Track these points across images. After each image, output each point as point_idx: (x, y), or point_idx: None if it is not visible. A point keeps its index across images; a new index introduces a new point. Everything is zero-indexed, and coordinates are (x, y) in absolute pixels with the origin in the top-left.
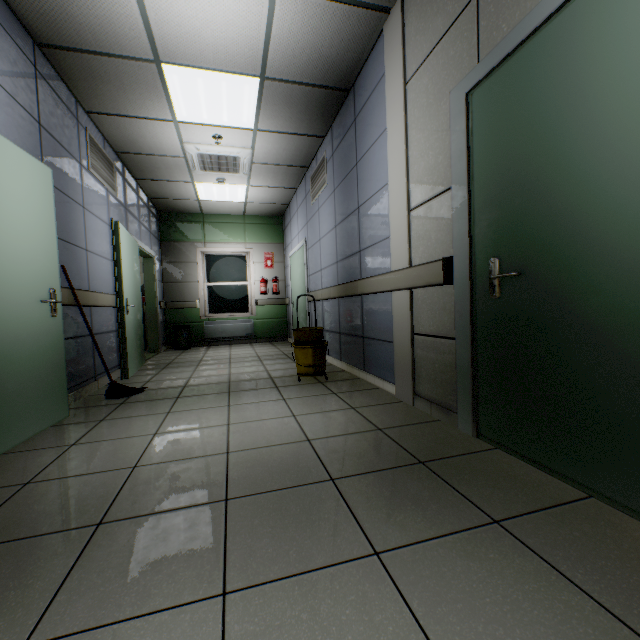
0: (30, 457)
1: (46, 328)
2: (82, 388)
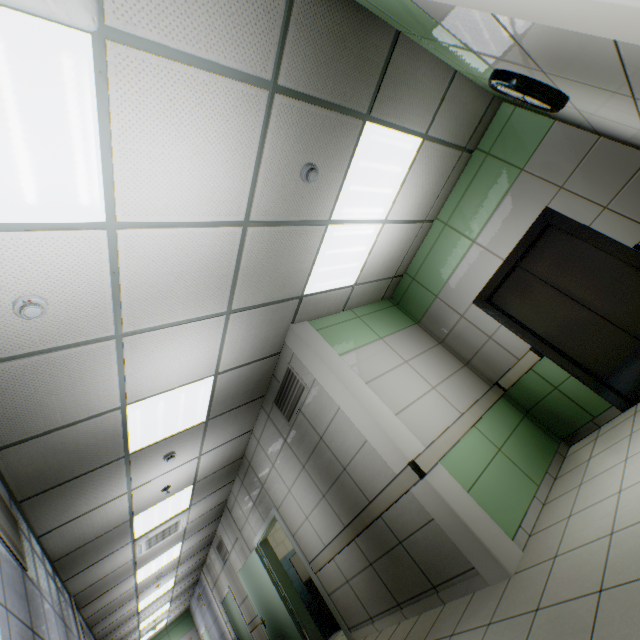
0: None
1: None
2: None
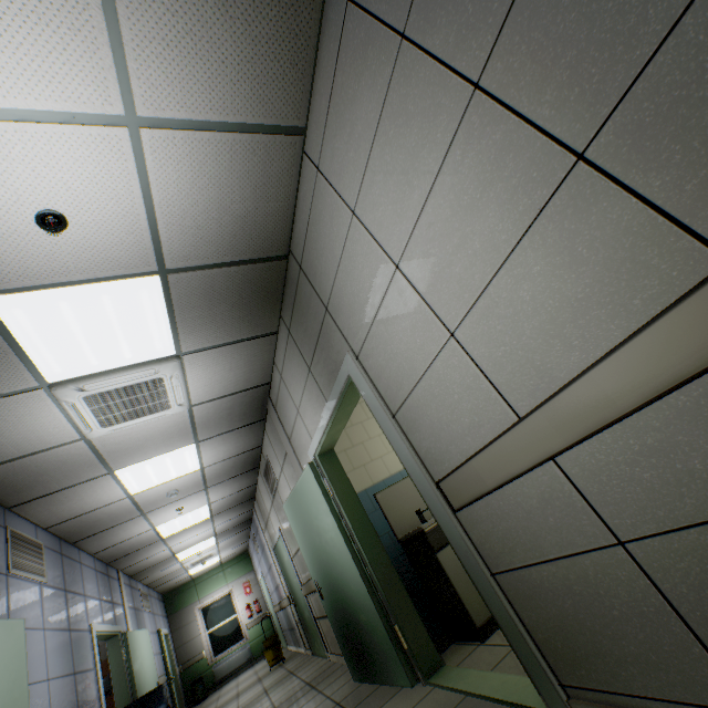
0: None
1: None
2: None
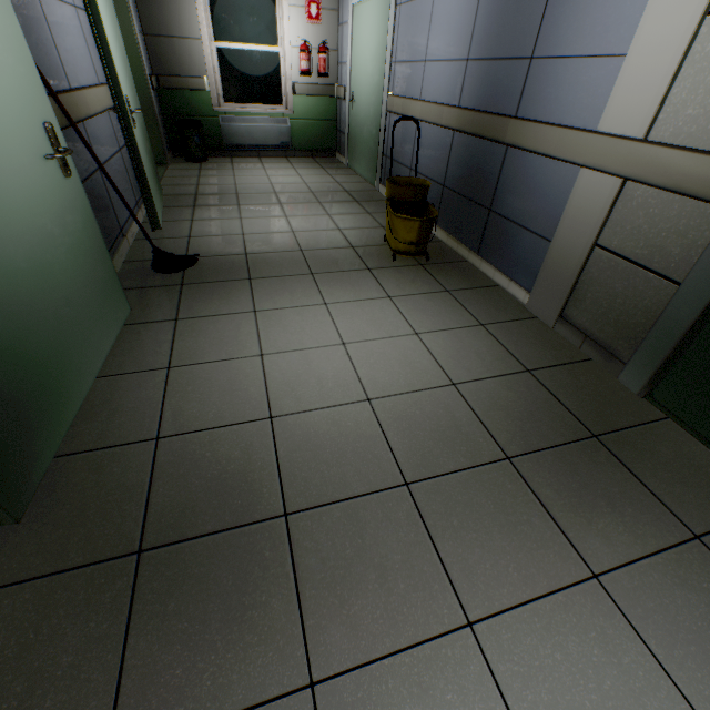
0: (129, 389)
1: (66, 200)
2: (116, 254)
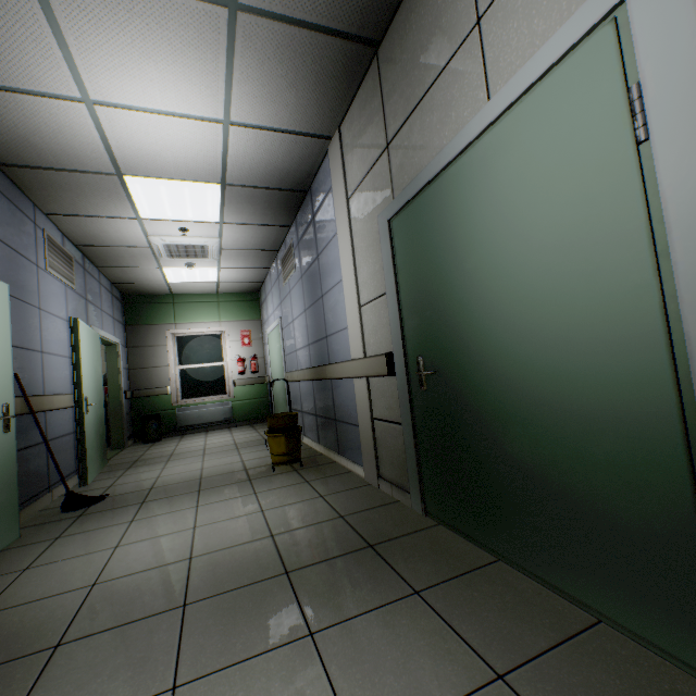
0: None
1: None
2: (34, 503)
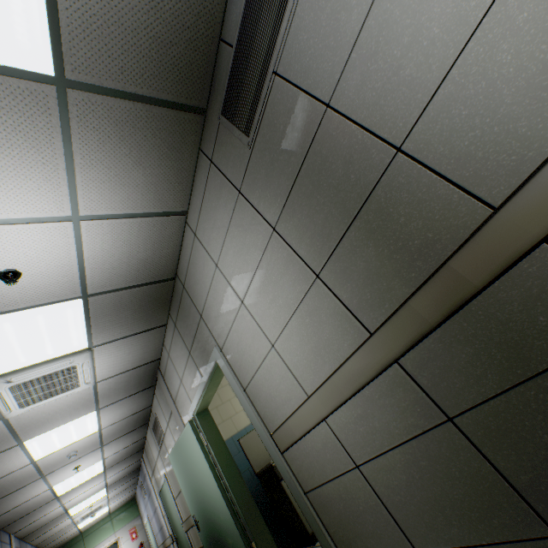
0: None
1: None
2: None
